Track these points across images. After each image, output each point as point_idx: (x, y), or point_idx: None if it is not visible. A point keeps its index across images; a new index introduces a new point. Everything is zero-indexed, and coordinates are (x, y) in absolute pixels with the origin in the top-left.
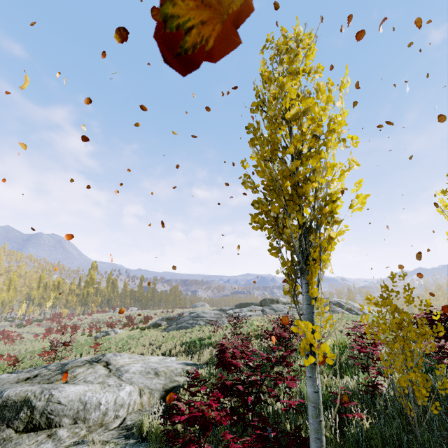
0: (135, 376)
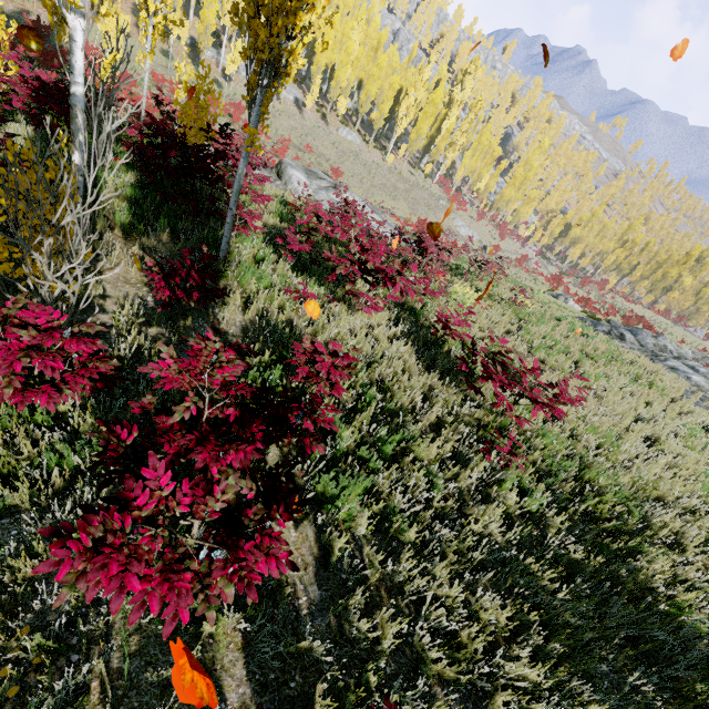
0: (325, 196)
